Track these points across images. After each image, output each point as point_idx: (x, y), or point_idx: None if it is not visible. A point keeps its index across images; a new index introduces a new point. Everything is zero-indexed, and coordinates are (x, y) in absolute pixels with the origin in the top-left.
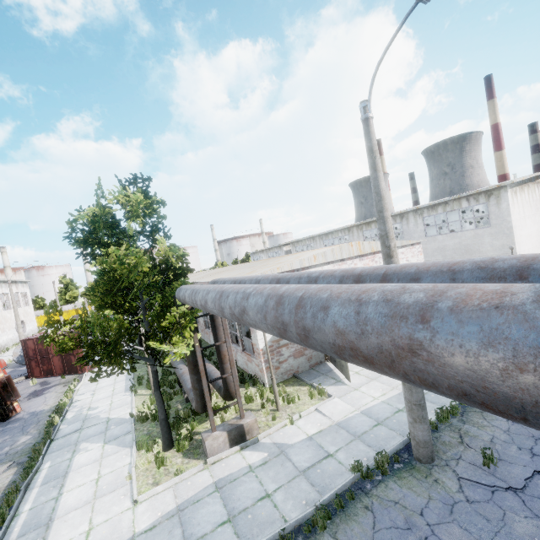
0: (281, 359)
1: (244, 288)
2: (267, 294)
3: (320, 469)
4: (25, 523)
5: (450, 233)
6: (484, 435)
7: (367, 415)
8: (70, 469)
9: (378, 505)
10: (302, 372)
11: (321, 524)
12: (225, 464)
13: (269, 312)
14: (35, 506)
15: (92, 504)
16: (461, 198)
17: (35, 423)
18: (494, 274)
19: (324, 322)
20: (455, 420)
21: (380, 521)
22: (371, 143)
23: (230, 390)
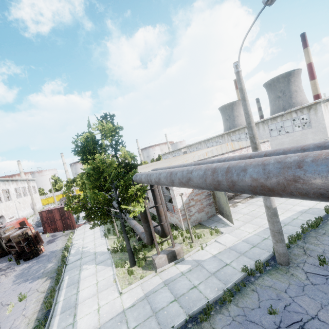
0: (191, 213)
1: (186, 168)
2: (205, 169)
3: (223, 272)
4: (63, 306)
5: (286, 133)
6: (319, 249)
7: (246, 242)
8: (80, 279)
9: (259, 289)
10: (203, 221)
11: (229, 299)
12: (167, 272)
13: (208, 177)
14: (66, 298)
15: (97, 296)
16: (292, 112)
17: (54, 257)
18: (325, 149)
19: (244, 176)
20: (300, 242)
21: (262, 296)
22: (241, 85)
23: (165, 231)
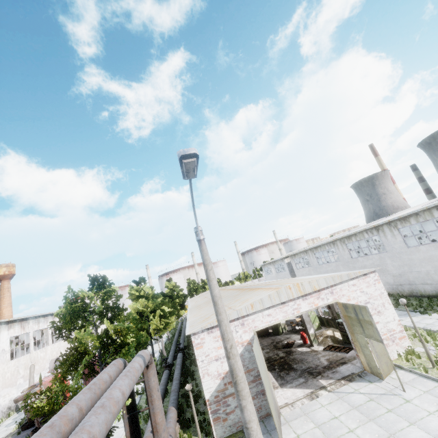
0: (228, 409)
1: None
2: None
3: None
4: None
5: (431, 243)
6: None
7: None
8: None
9: None
10: None
11: None
12: None
13: None
14: None
15: None
16: (431, 208)
17: None
18: None
19: None
20: None
21: None
22: (203, 258)
23: None
